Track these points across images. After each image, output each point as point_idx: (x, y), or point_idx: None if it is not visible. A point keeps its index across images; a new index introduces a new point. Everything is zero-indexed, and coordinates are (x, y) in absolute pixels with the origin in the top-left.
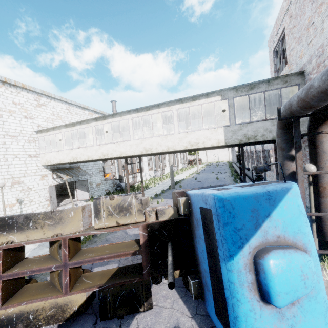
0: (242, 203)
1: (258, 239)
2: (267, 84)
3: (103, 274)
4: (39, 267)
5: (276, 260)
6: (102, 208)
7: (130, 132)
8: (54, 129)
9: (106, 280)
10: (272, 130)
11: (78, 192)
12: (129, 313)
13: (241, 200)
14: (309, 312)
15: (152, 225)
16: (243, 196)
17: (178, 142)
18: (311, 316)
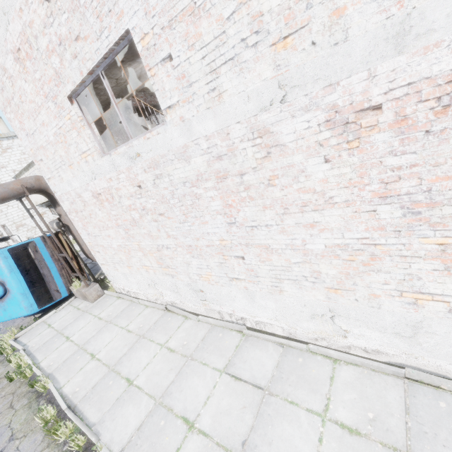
0: None
1: None
2: None
3: None
4: None
5: None
6: None
7: None
8: (22, 174)
9: None
10: None
11: None
12: None
13: None
14: (11, 304)
15: None
16: None
17: None
18: (12, 305)
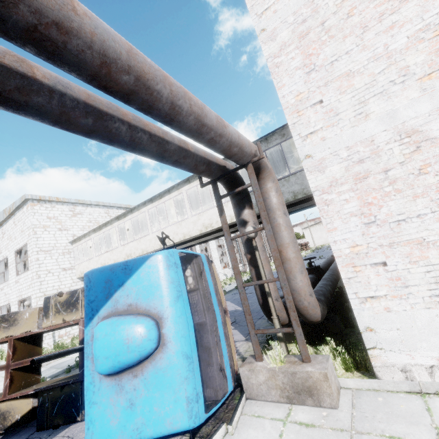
0: (98, 276)
1: (108, 309)
2: (265, 142)
3: (54, 380)
4: None
5: (103, 325)
6: (51, 306)
7: (148, 226)
8: (85, 237)
9: (48, 384)
10: (284, 192)
11: None
12: (66, 423)
13: (97, 273)
14: (155, 385)
15: None
16: (100, 269)
17: (193, 226)
18: (156, 390)
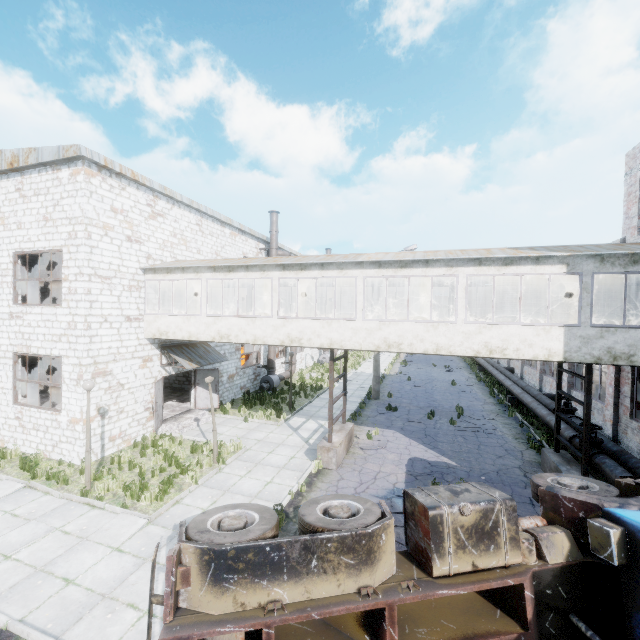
0: None
1: None
2: None
3: None
4: None
5: None
6: (448, 532)
7: (358, 305)
8: (184, 271)
9: None
10: None
11: (198, 392)
12: None
13: None
14: None
15: (540, 574)
16: None
17: (462, 340)
18: None
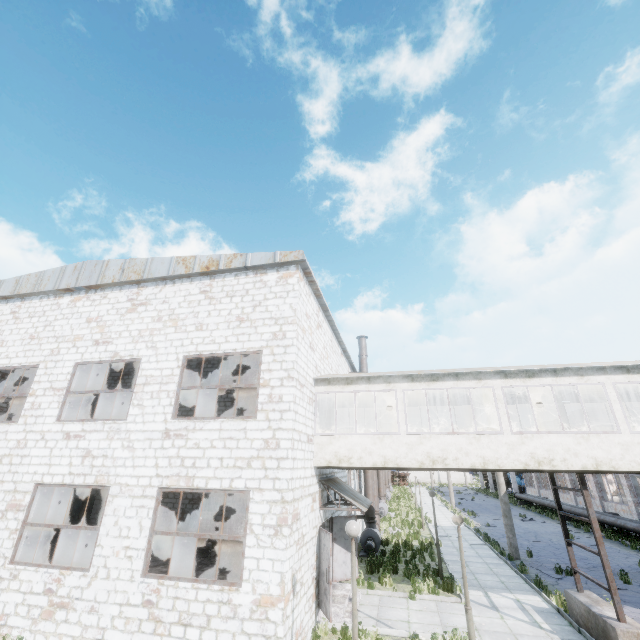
0: None
1: None
2: None
3: None
4: None
5: None
6: None
7: (617, 414)
8: (370, 381)
9: None
10: None
11: (335, 553)
12: None
13: None
14: None
15: None
16: None
17: None
18: None
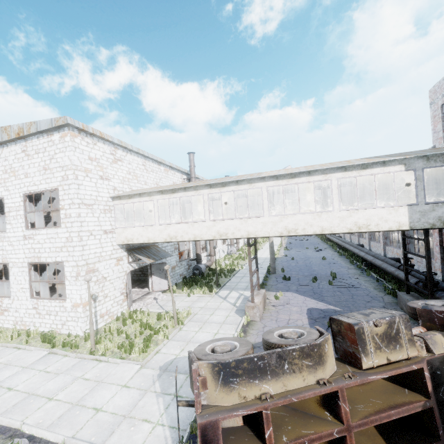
0: None
1: None
2: None
3: (363, 433)
4: (315, 432)
5: None
6: (368, 339)
7: (264, 206)
8: (140, 196)
9: None
10: None
11: (153, 280)
12: None
13: None
14: None
15: (431, 361)
16: None
17: (338, 222)
18: None
